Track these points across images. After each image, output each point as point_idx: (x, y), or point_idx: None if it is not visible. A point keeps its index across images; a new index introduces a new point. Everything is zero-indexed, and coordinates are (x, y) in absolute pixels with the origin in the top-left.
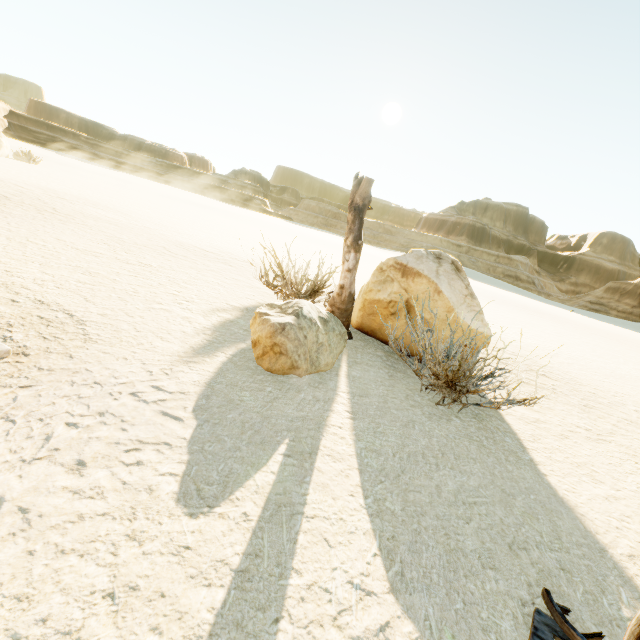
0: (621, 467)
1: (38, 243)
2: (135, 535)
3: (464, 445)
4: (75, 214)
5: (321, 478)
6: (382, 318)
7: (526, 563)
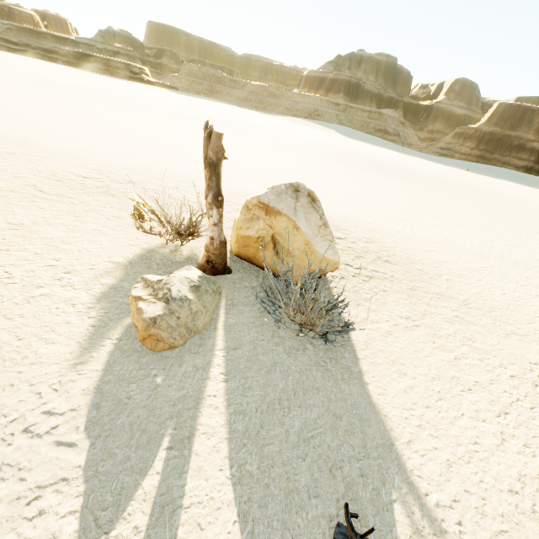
0: (422, 352)
1: None
2: None
3: (312, 375)
4: None
5: (197, 462)
6: (255, 249)
7: (339, 481)
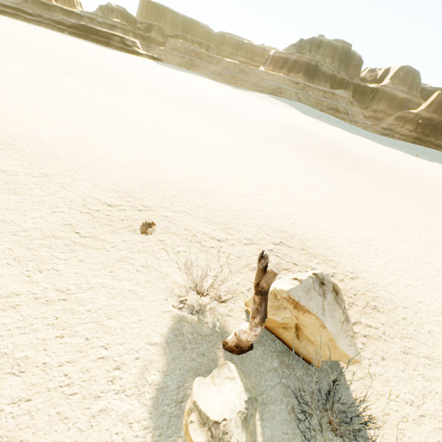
0: None
1: None
2: None
3: None
4: None
5: None
6: (275, 326)
7: None
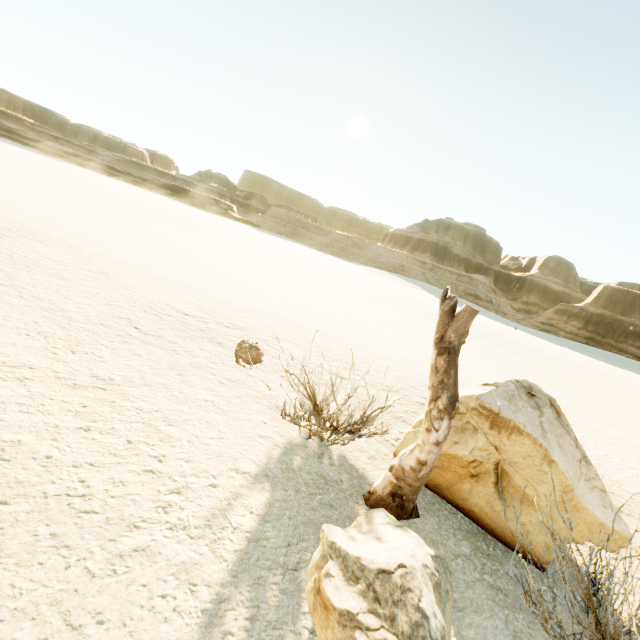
0: None
1: None
2: None
3: None
4: None
5: None
6: (455, 476)
7: None
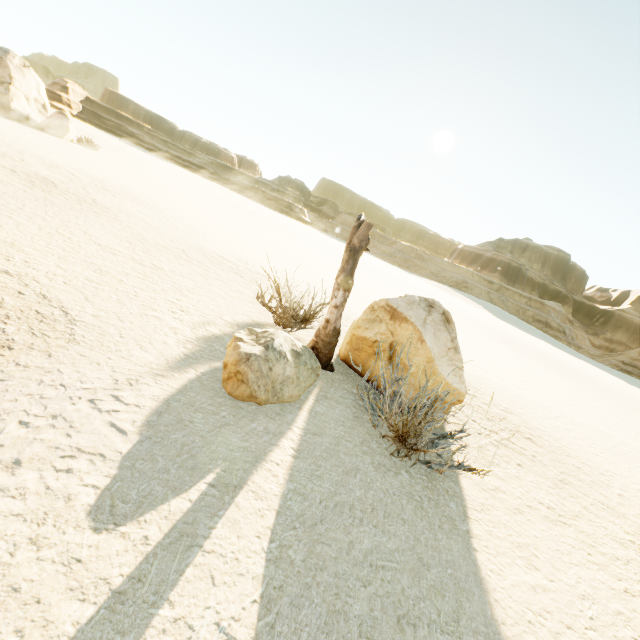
0: (569, 556)
1: (65, 235)
2: (37, 540)
3: (401, 503)
4: (112, 207)
5: (235, 514)
6: (366, 355)
7: (408, 639)
